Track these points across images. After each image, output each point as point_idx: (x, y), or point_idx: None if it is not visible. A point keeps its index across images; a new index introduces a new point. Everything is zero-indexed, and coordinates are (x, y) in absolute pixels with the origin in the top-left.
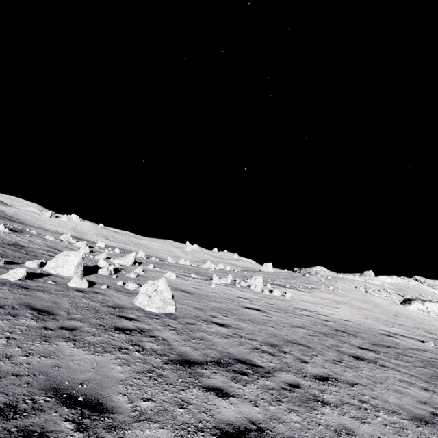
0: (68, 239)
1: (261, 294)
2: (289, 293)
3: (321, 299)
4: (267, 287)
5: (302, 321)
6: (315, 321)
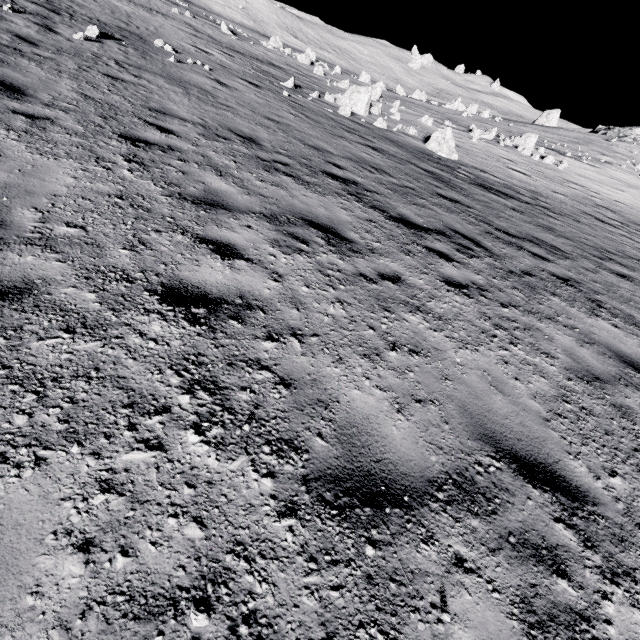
0: (278, 45)
1: (528, 159)
2: (565, 164)
3: (609, 178)
4: (539, 151)
5: (565, 191)
6: (579, 195)
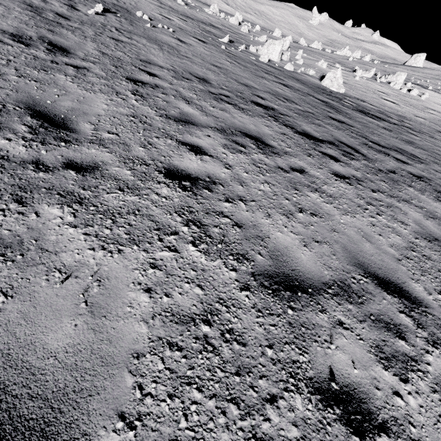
0: (216, 11)
1: (397, 92)
2: (426, 95)
3: None
4: (407, 86)
5: (425, 115)
6: (436, 118)
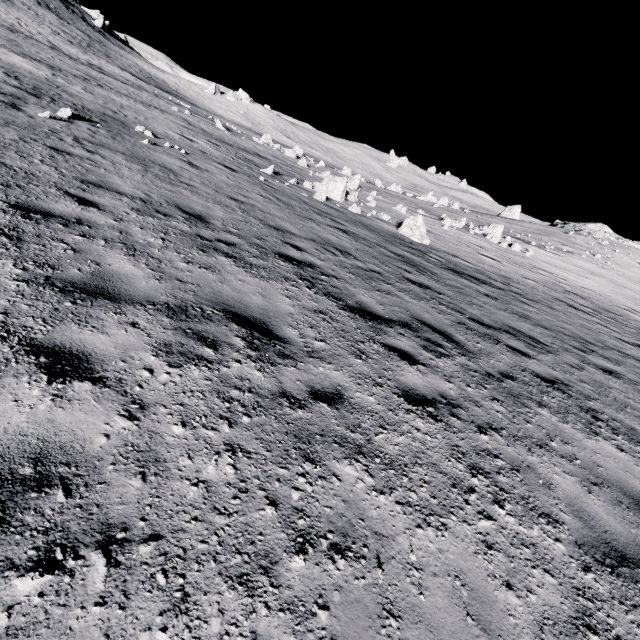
0: (269, 142)
1: (497, 246)
2: (531, 252)
3: (573, 266)
4: (506, 239)
5: (535, 277)
6: (548, 281)
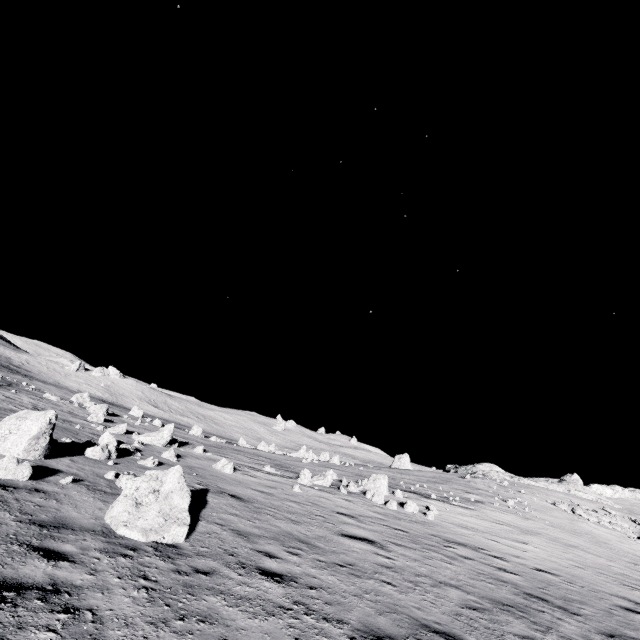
0: (83, 400)
1: (382, 509)
2: (434, 510)
3: (494, 523)
4: (397, 495)
5: (455, 570)
6: (482, 572)
